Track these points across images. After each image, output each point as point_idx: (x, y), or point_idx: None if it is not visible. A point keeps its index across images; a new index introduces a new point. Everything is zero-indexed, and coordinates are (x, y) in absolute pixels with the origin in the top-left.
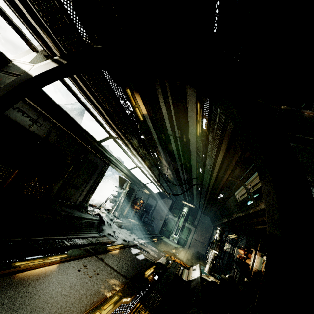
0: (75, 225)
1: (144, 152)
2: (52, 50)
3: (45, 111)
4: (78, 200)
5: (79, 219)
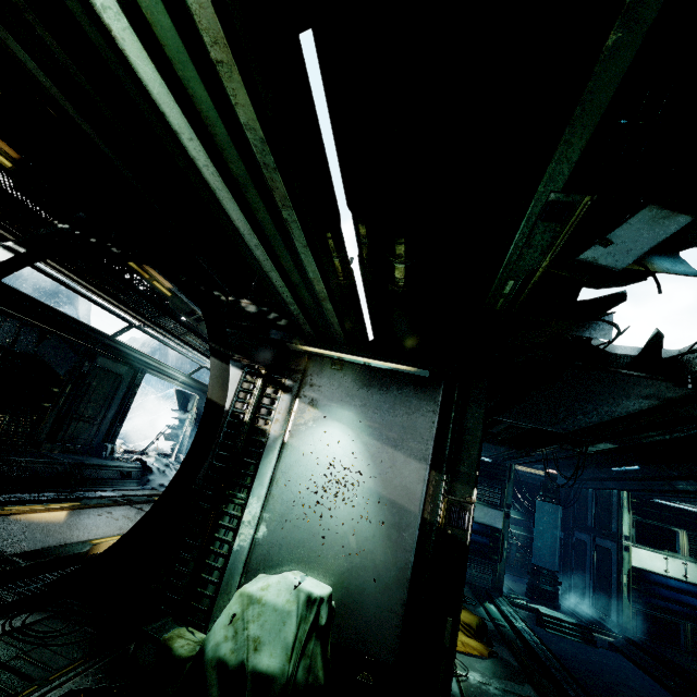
0: (94, 477)
1: (200, 342)
2: (1, 233)
3: (4, 305)
4: (96, 441)
5: (99, 467)
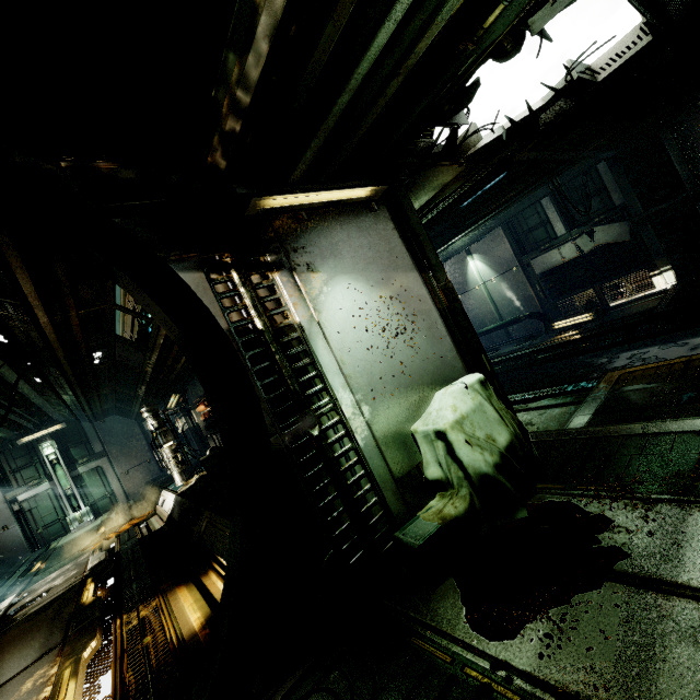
0: None
1: None
2: None
3: None
4: None
5: None
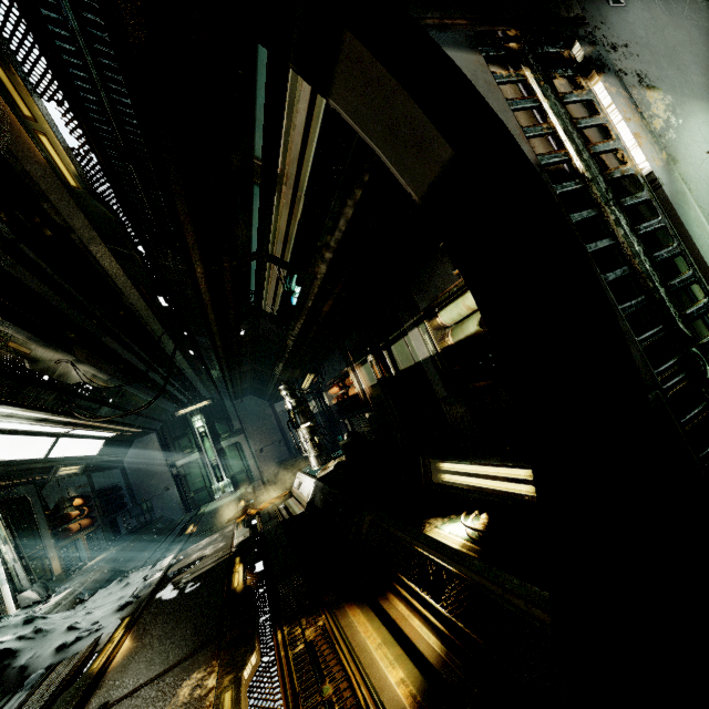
0: None
1: None
2: None
3: None
4: None
5: None
